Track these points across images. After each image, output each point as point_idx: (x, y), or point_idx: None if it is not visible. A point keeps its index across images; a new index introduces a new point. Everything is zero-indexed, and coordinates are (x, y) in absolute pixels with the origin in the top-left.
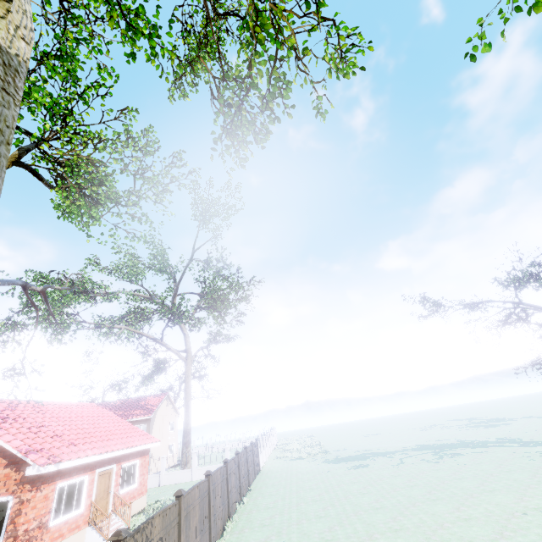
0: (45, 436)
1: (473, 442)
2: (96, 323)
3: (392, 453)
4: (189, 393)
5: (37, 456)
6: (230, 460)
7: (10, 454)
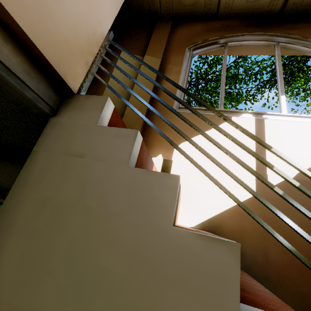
0: None
1: None
2: None
3: None
4: None
5: None
6: None
7: None
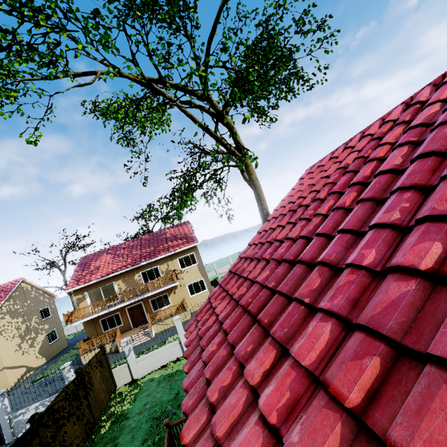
0: None
1: None
2: (136, 80)
3: None
4: (264, 198)
5: None
6: None
7: None
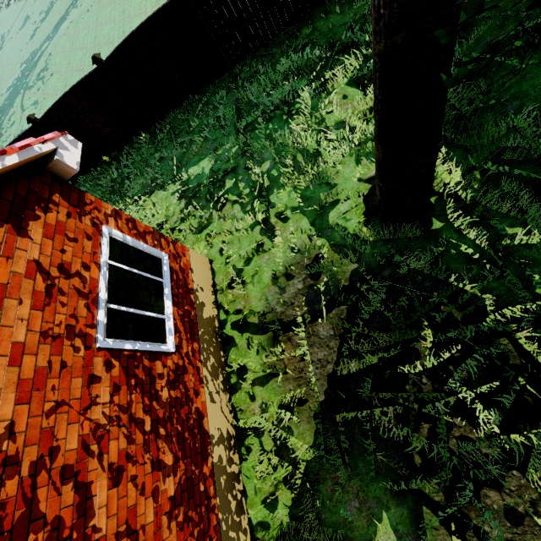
0: None
1: (21, 76)
2: None
3: (1, 130)
4: None
5: (25, 140)
6: (17, 138)
7: None
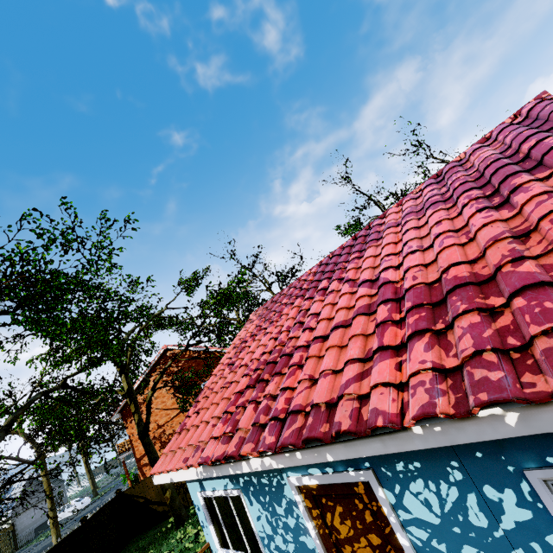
0: None
1: None
2: None
3: None
4: None
5: None
6: None
7: None
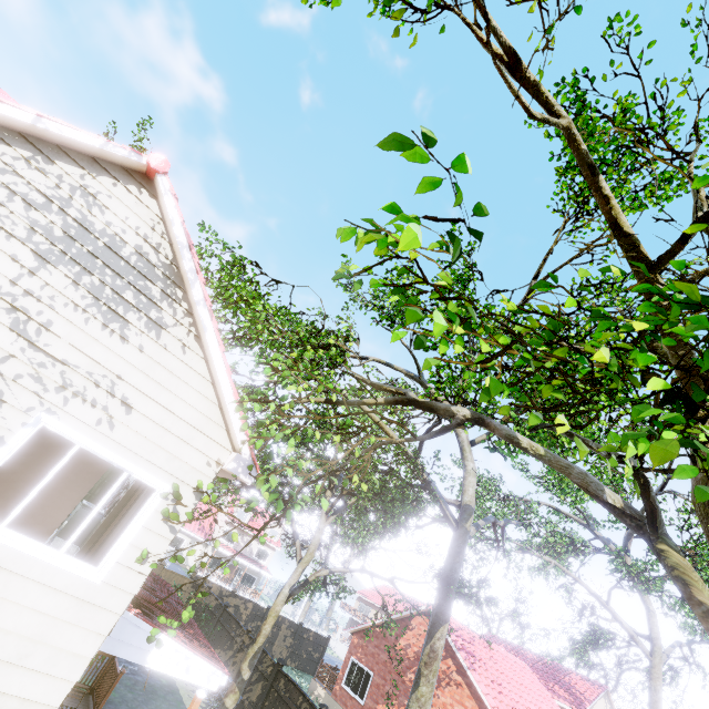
0: (507, 703)
1: None
2: (522, 546)
3: None
4: None
5: None
6: None
7: (485, 708)
